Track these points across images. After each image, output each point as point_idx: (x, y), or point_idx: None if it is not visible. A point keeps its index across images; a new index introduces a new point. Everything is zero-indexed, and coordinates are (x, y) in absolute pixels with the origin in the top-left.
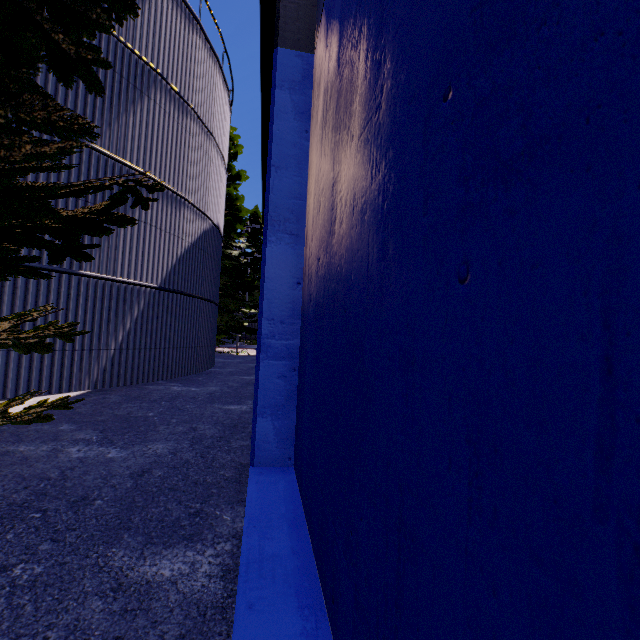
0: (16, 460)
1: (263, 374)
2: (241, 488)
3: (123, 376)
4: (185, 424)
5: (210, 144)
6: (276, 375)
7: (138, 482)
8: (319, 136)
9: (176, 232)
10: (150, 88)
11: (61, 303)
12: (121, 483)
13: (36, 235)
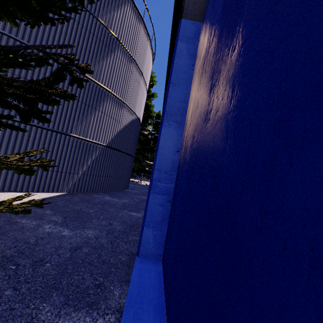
0: (18, 228)
1: (151, 202)
2: (129, 271)
3: (83, 188)
4: (107, 220)
5: (140, 78)
6: (158, 203)
7: (73, 254)
8: (201, 64)
9: (118, 119)
10: (115, 49)
11: (60, 148)
12: (64, 253)
13: (4, 98)
